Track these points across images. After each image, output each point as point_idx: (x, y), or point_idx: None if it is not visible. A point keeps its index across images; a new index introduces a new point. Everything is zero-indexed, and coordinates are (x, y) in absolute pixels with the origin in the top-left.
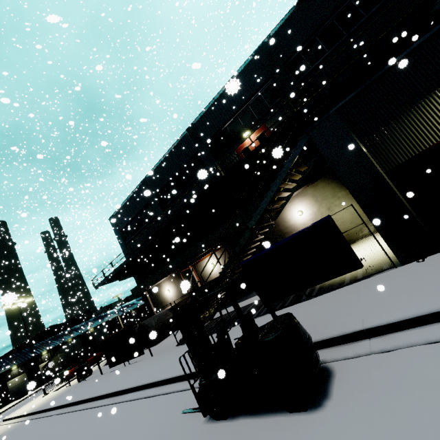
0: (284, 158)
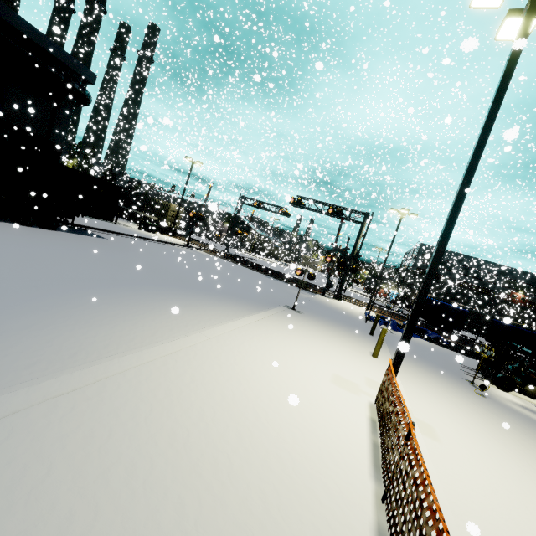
0: (521, 310)
